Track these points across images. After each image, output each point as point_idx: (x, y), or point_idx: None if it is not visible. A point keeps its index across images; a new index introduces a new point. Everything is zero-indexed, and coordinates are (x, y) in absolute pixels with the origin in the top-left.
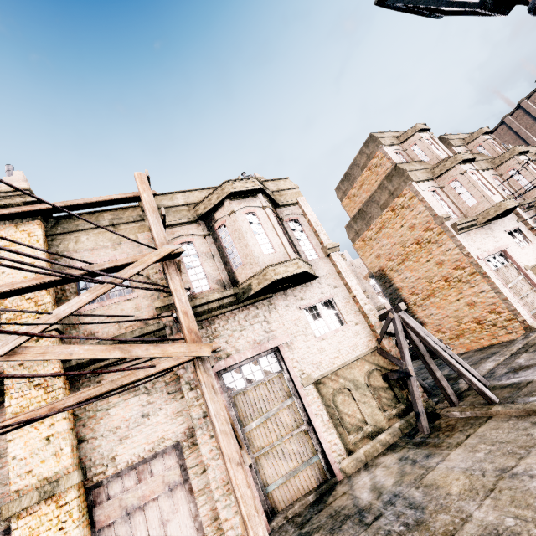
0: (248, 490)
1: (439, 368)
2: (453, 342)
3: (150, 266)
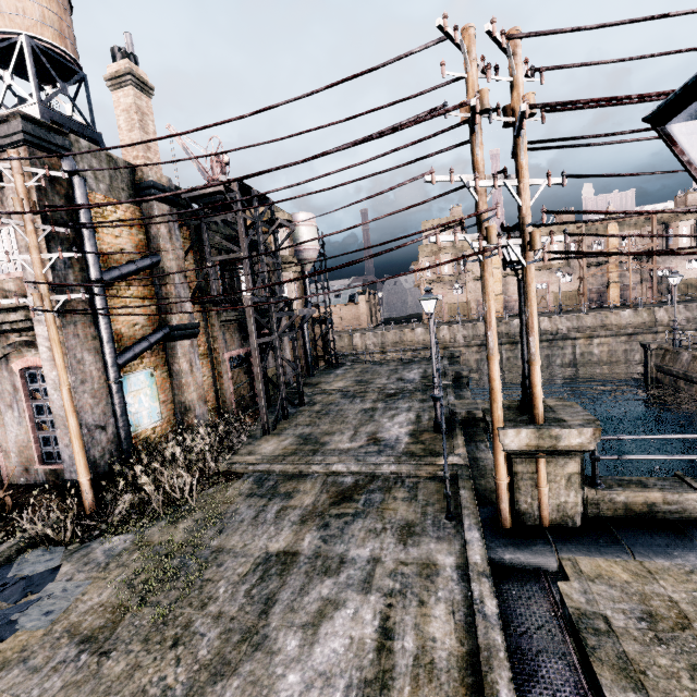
0: (656, 292)
1: None
2: None
3: (642, 239)
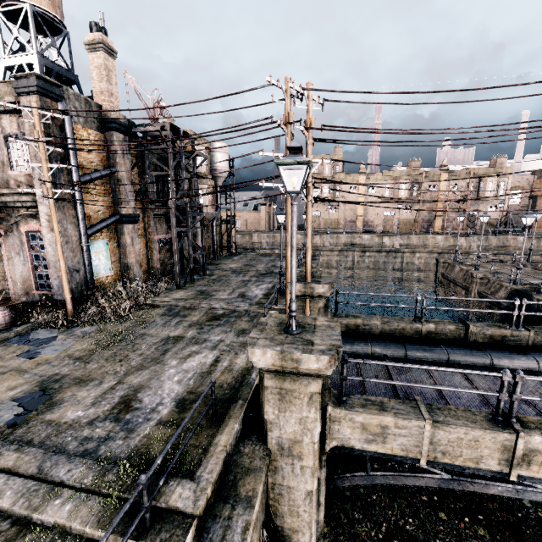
0: (465, 225)
1: (521, 232)
2: (536, 229)
3: (462, 187)
